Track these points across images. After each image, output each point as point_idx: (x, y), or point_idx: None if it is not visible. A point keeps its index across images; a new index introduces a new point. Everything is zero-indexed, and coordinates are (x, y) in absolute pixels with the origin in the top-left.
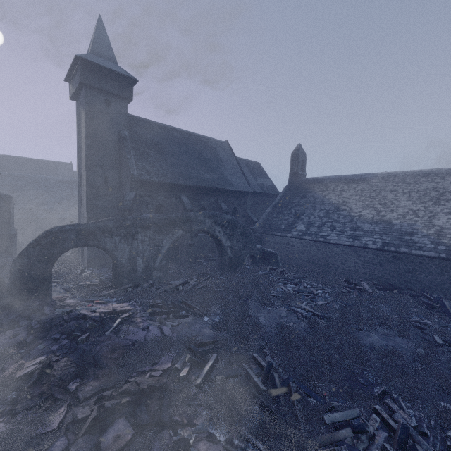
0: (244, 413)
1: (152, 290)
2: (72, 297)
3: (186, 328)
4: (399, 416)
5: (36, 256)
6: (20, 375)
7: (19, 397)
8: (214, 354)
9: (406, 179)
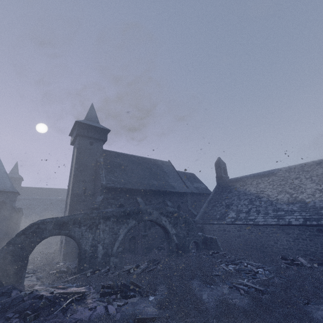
0: None
1: (108, 274)
2: (41, 284)
3: (131, 307)
4: None
5: (20, 243)
6: None
7: None
8: None
9: (304, 168)
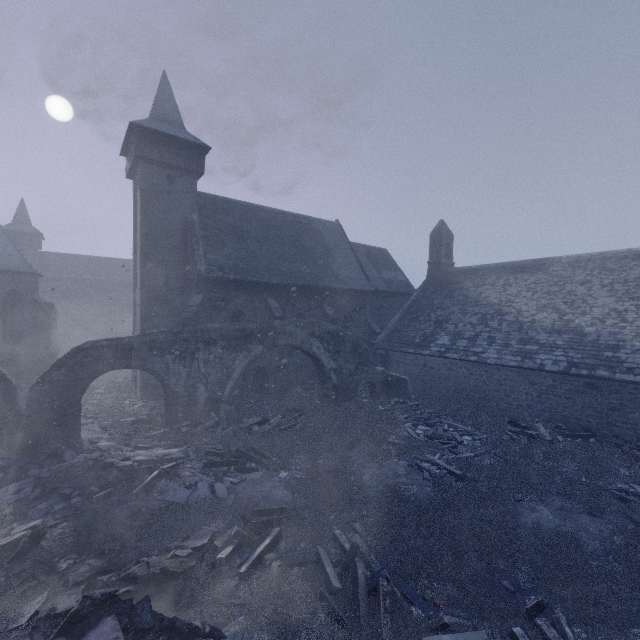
0: (301, 623)
1: (216, 431)
2: (109, 438)
3: (251, 486)
4: None
5: (61, 381)
6: (1, 545)
7: None
8: (280, 527)
9: (606, 264)
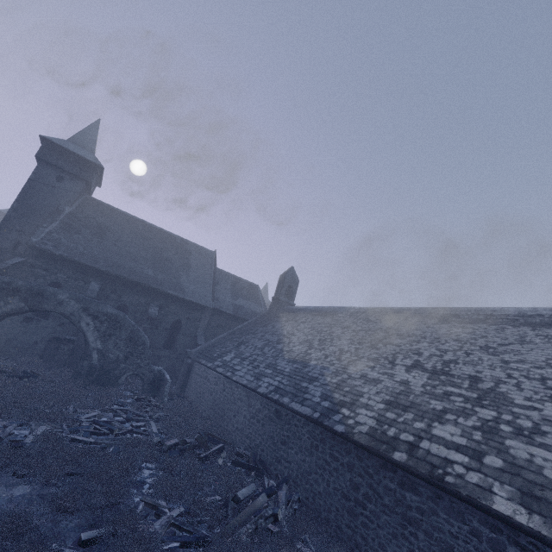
0: None
1: None
2: None
3: None
4: None
5: None
6: None
7: None
8: None
9: (371, 316)
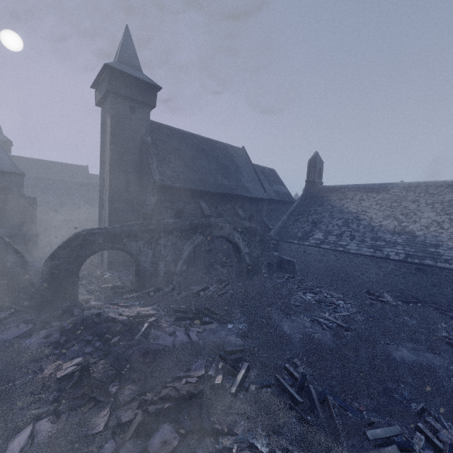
0: (283, 424)
1: (174, 295)
2: (96, 299)
3: (211, 334)
4: (444, 435)
5: (66, 258)
6: (60, 376)
7: (61, 397)
8: (244, 362)
9: (428, 189)
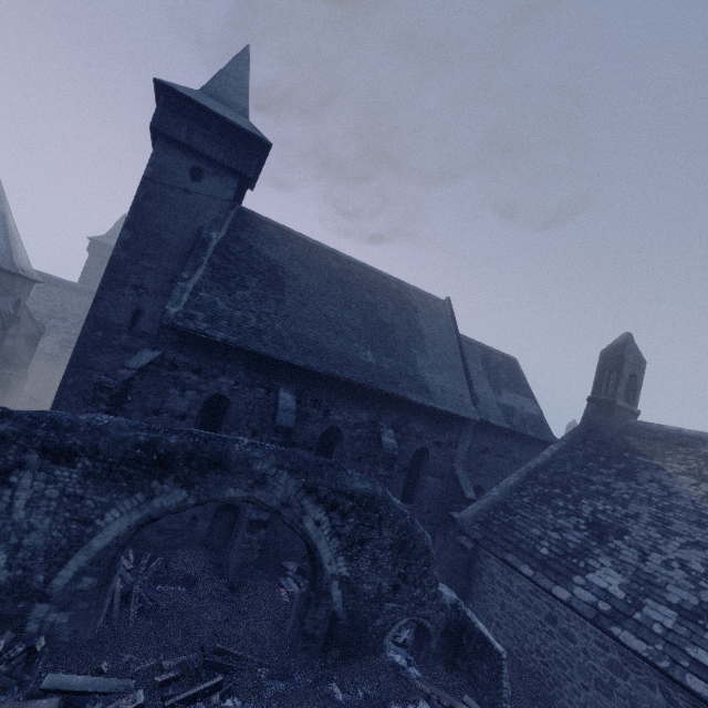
0: None
1: None
2: None
3: None
4: None
5: None
6: None
7: None
8: None
9: None
